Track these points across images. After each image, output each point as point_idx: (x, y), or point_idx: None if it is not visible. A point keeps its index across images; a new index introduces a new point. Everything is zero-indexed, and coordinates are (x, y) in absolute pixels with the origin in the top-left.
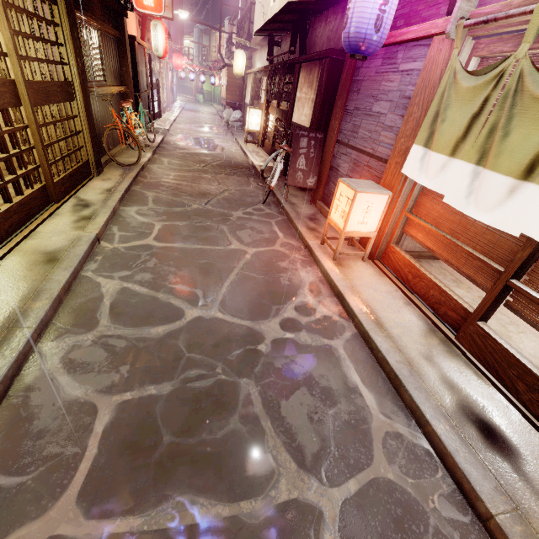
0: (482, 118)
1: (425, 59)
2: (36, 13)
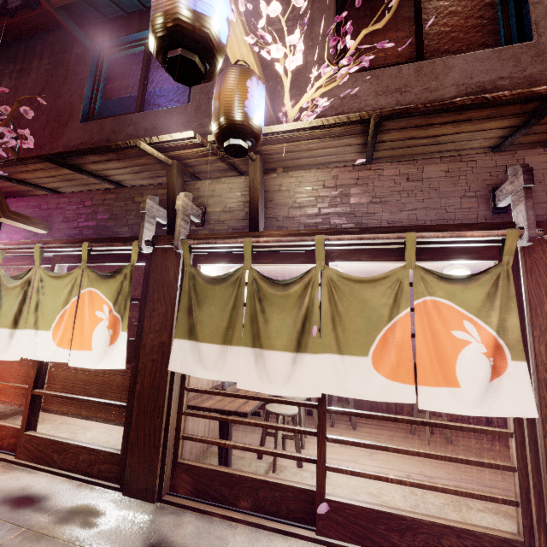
0: None
1: None
2: None
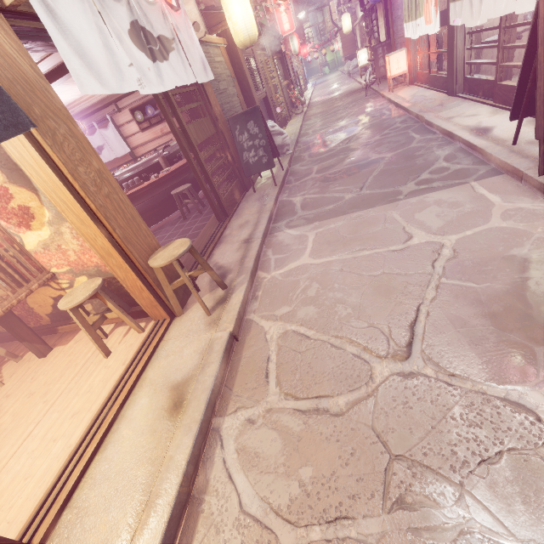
0: (409, 5)
1: None
2: None
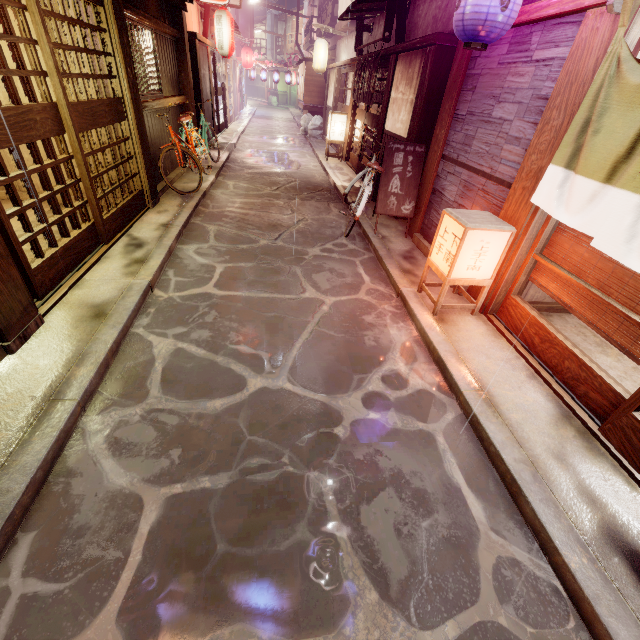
0: None
1: (573, 43)
2: (81, 17)
